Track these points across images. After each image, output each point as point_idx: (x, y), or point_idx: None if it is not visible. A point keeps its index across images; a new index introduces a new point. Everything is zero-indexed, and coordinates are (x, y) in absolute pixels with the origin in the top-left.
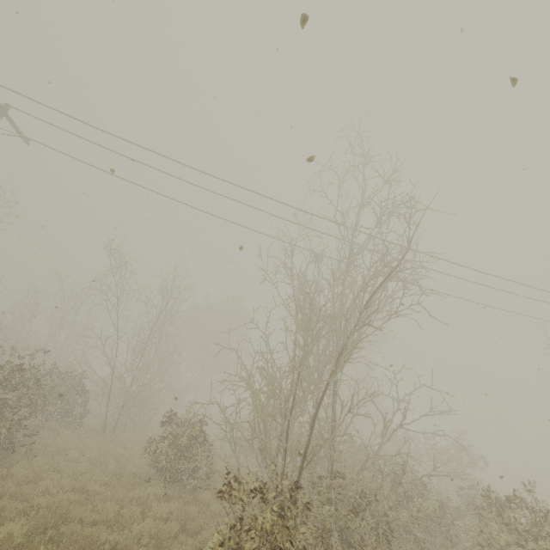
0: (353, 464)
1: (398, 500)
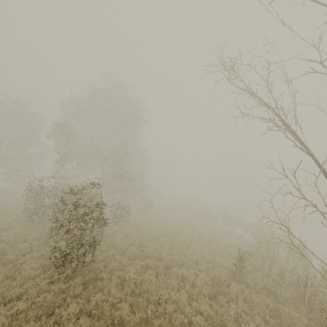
0: None
1: None
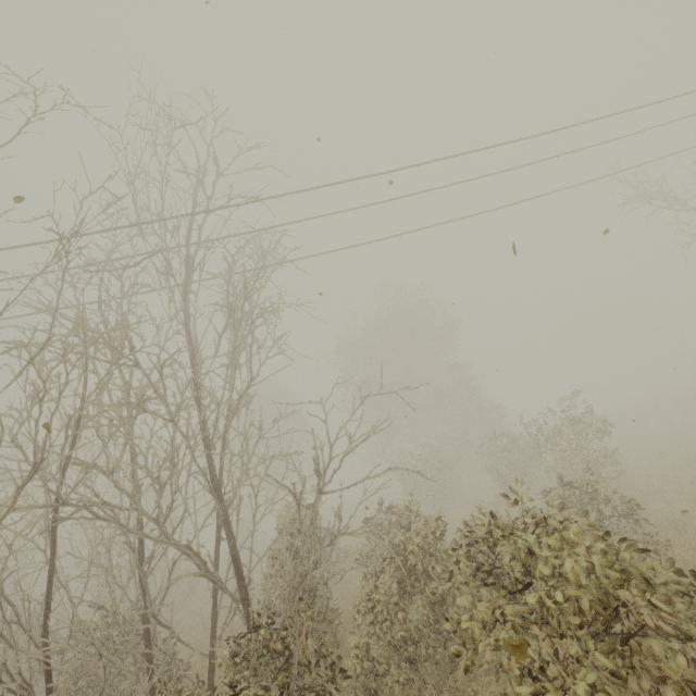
0: (265, 598)
1: (404, 592)
